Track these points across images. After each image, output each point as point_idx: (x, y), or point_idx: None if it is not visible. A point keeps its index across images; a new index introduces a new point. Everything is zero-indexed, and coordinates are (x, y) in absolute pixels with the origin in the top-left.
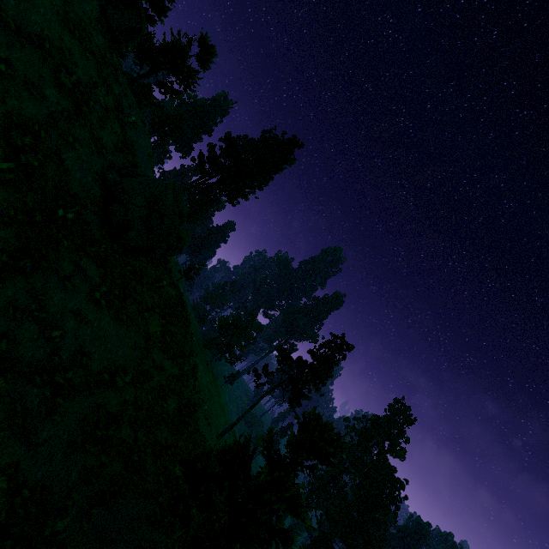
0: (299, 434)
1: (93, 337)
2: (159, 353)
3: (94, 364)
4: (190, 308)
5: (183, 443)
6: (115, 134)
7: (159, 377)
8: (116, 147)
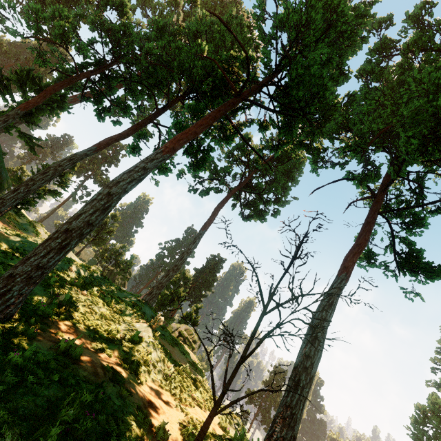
0: None
1: None
2: None
3: None
4: None
5: None
6: None
7: None
8: None
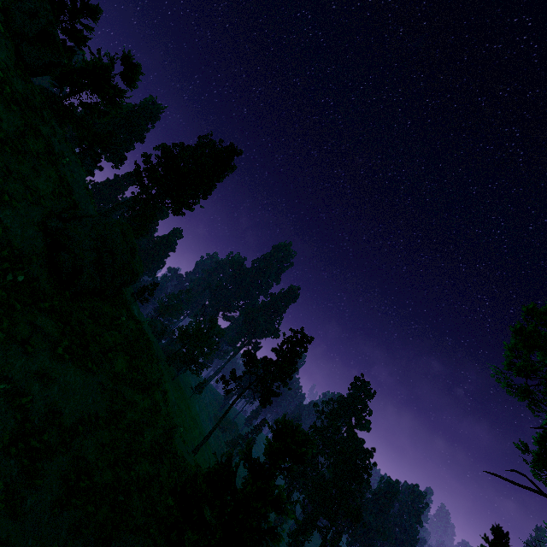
0: (274, 441)
1: (61, 393)
2: (129, 390)
3: (66, 419)
4: (146, 325)
5: (164, 470)
6: (50, 178)
7: (131, 413)
8: (53, 192)
